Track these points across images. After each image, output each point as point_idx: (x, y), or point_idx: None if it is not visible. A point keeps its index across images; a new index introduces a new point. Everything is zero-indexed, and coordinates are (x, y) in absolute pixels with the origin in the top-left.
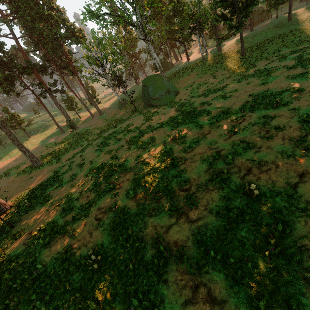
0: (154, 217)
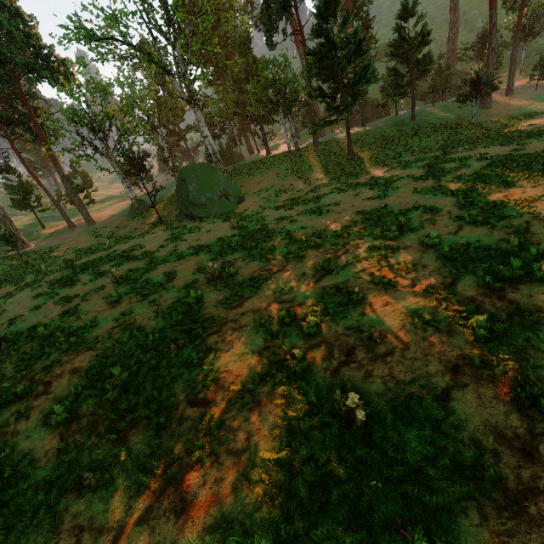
0: (90, 495)
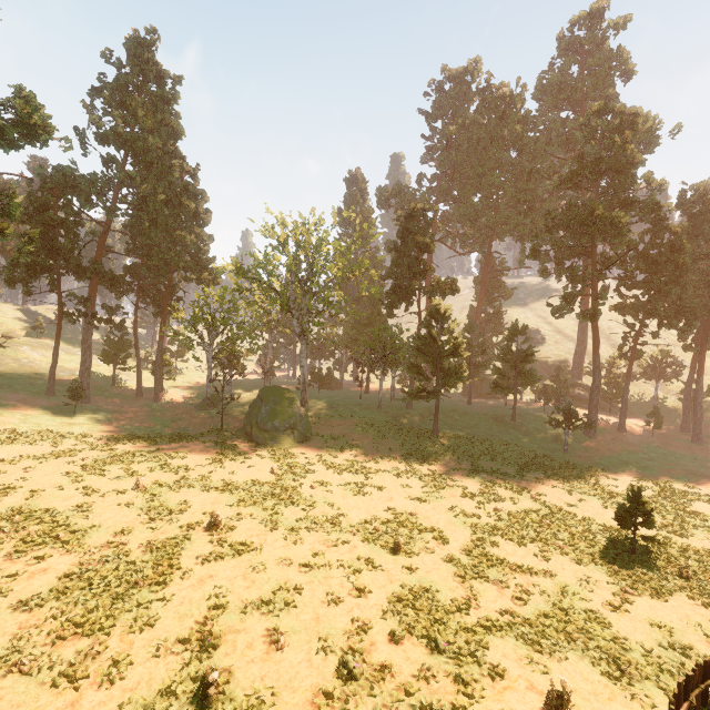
0: (18, 677)
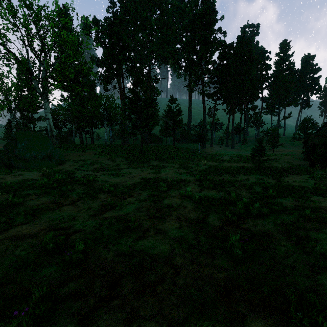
0: None
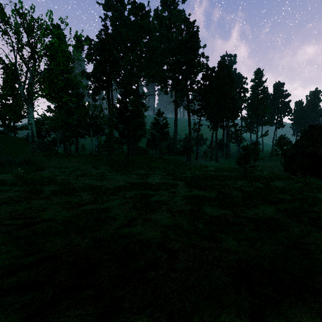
0: None
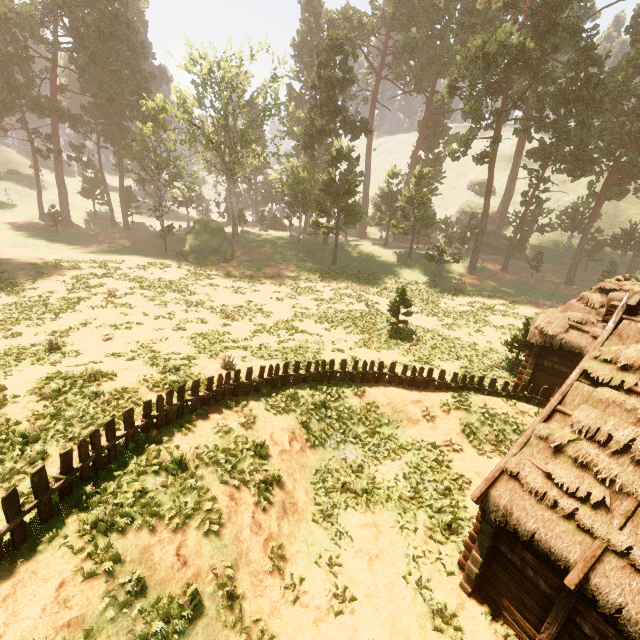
0: None
